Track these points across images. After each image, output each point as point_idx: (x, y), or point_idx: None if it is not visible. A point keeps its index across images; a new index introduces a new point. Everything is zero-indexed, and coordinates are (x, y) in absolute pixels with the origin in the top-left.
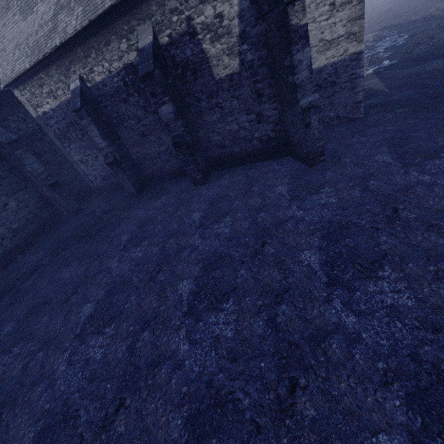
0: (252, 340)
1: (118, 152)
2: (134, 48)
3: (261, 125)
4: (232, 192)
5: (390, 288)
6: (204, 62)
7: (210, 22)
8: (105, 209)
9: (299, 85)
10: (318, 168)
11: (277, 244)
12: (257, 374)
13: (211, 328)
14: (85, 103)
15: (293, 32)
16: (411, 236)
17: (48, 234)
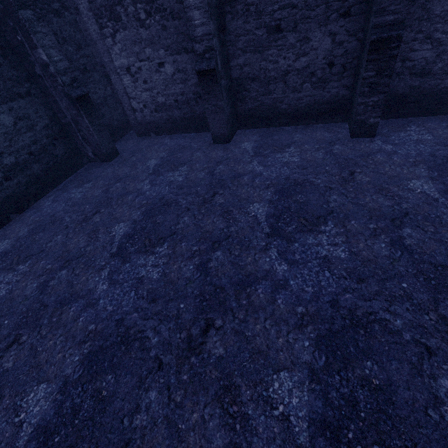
0: None
1: (220, 55)
2: None
3: None
4: None
5: None
6: None
7: None
8: (168, 157)
9: None
10: None
11: None
12: None
13: None
14: None
15: None
16: None
17: (64, 184)
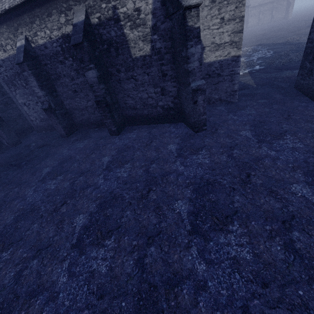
0: (121, 279)
1: (54, 101)
2: (71, 23)
3: (164, 97)
4: (136, 144)
5: (236, 242)
6: (124, 43)
7: (130, 13)
8: (39, 145)
9: (191, 72)
10: (201, 135)
11: (160, 192)
12: (117, 313)
13: (90, 262)
14: (28, 59)
15: (189, 32)
16: (256, 198)
17: None
